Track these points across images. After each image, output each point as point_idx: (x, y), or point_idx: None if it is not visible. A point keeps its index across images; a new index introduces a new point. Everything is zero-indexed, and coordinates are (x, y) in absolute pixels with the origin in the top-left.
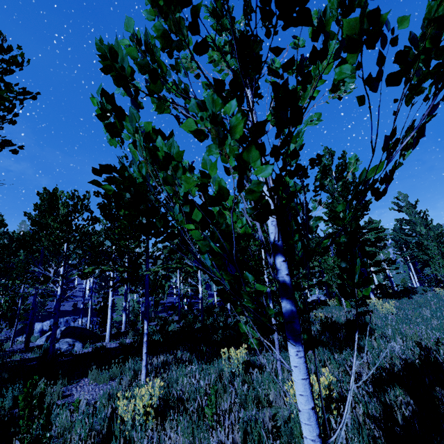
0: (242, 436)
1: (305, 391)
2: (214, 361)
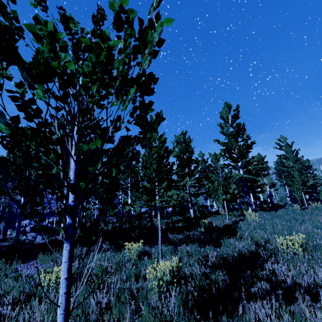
0: (116, 297)
1: (64, 269)
2: (122, 251)
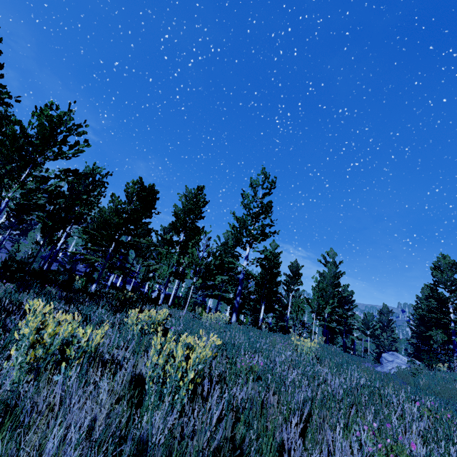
0: None
1: None
2: None
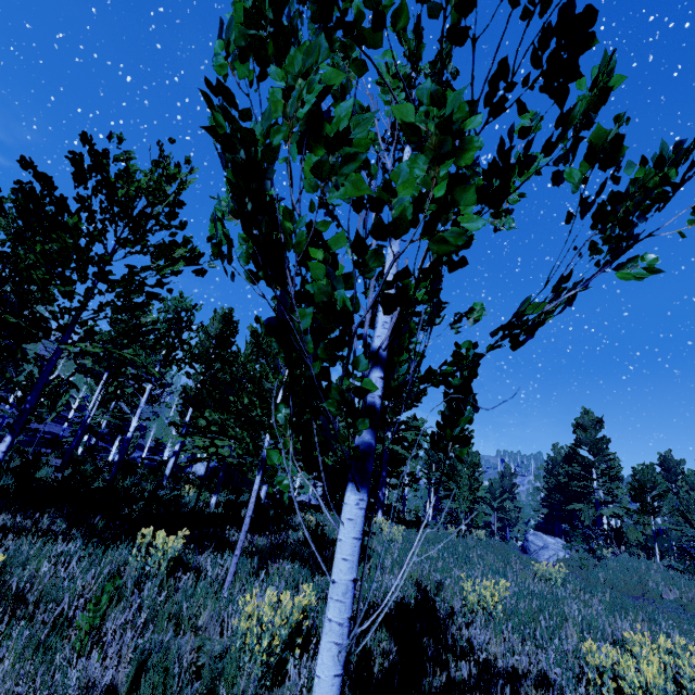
0: (132, 673)
1: (353, 555)
2: (116, 548)
